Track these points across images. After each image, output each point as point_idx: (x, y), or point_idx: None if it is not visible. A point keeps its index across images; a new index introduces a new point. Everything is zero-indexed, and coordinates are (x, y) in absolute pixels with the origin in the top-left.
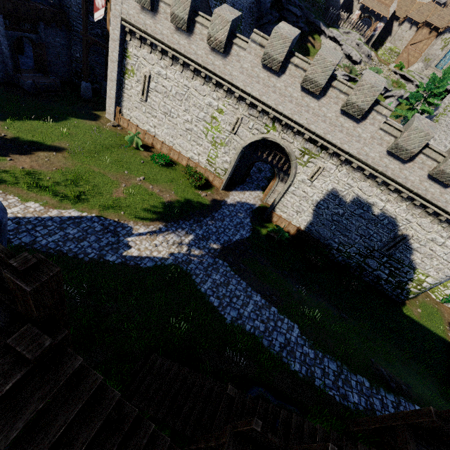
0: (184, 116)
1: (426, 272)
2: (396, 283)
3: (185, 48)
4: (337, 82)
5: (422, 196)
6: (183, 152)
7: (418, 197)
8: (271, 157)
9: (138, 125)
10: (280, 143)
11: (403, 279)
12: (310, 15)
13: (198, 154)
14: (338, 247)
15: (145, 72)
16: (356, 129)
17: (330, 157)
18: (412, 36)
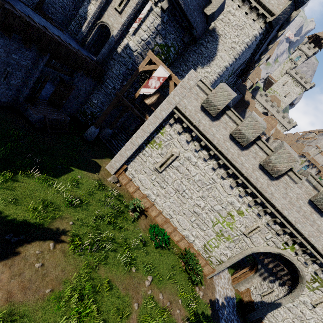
0: (197, 200)
1: None
2: None
3: (232, 156)
4: None
5: None
6: (178, 227)
7: None
8: (273, 265)
9: (138, 187)
10: (296, 265)
11: None
12: None
13: (196, 236)
14: None
15: (174, 152)
16: None
17: None
18: None
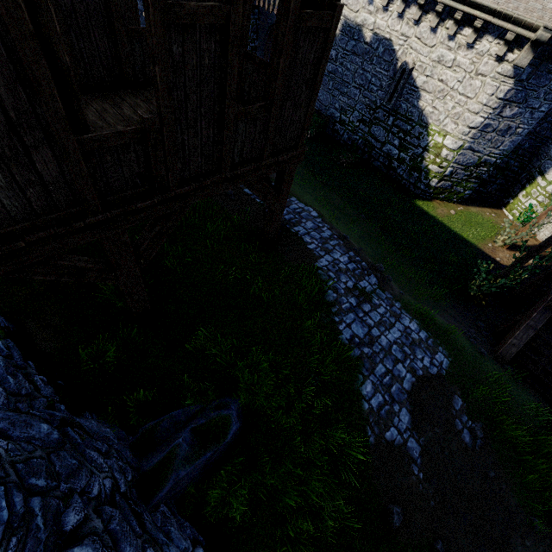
0: None
1: (442, 128)
2: (410, 160)
3: None
4: None
5: None
6: None
7: None
8: (267, 2)
9: None
10: None
11: (417, 151)
12: None
13: None
14: (341, 116)
15: None
16: None
17: None
18: None
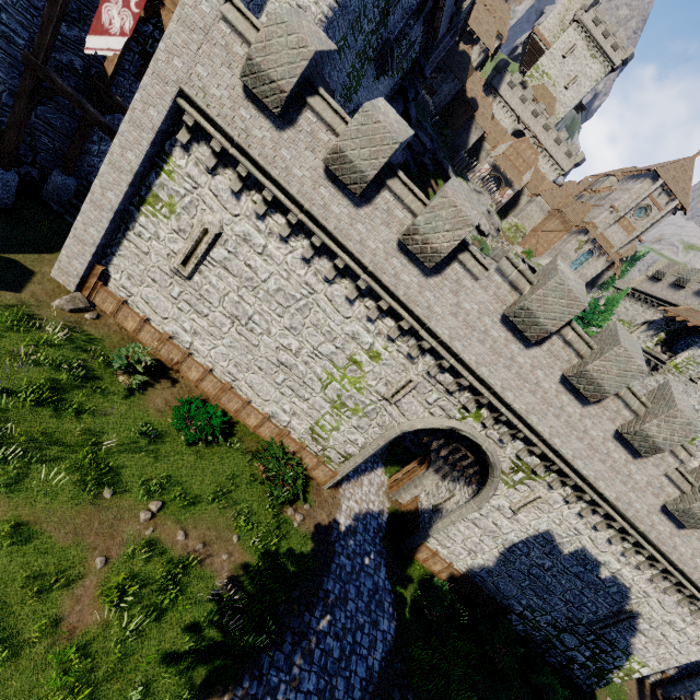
0: (283, 337)
1: (644, 660)
2: (595, 669)
3: (338, 223)
4: (626, 390)
5: (688, 575)
6: (254, 399)
7: (679, 572)
8: (448, 450)
9: (147, 317)
10: (483, 446)
11: (607, 665)
12: (438, 152)
13: (292, 413)
14: (523, 611)
15: (209, 223)
16: (629, 465)
17: (562, 486)
18: (541, 220)
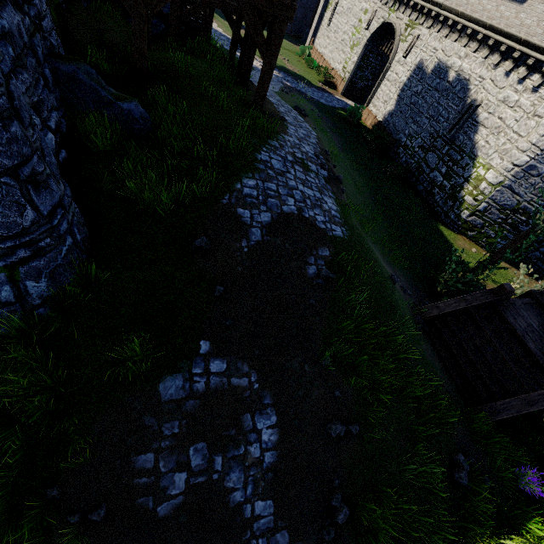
0: (344, 28)
1: (488, 161)
2: (450, 189)
3: None
4: None
5: (495, 26)
6: (332, 65)
7: (493, 32)
8: (387, 48)
9: (317, 50)
10: (392, 22)
11: (459, 180)
12: None
13: (340, 63)
14: (406, 141)
15: None
16: None
17: (427, 22)
18: None
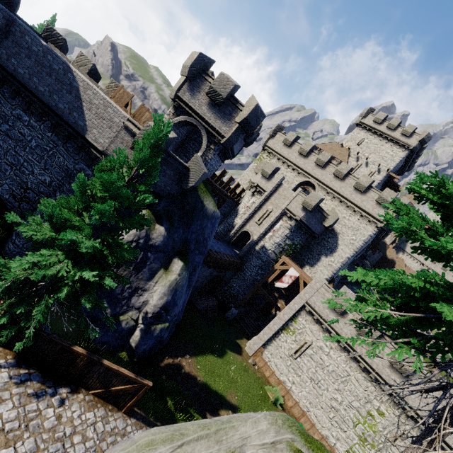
0: (334, 393)
1: None
2: None
3: (361, 350)
4: None
5: None
6: (317, 424)
7: None
8: None
9: (274, 371)
10: None
11: None
12: None
13: (337, 438)
14: None
15: (307, 340)
16: None
17: None
18: None
